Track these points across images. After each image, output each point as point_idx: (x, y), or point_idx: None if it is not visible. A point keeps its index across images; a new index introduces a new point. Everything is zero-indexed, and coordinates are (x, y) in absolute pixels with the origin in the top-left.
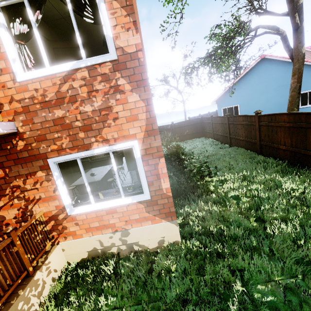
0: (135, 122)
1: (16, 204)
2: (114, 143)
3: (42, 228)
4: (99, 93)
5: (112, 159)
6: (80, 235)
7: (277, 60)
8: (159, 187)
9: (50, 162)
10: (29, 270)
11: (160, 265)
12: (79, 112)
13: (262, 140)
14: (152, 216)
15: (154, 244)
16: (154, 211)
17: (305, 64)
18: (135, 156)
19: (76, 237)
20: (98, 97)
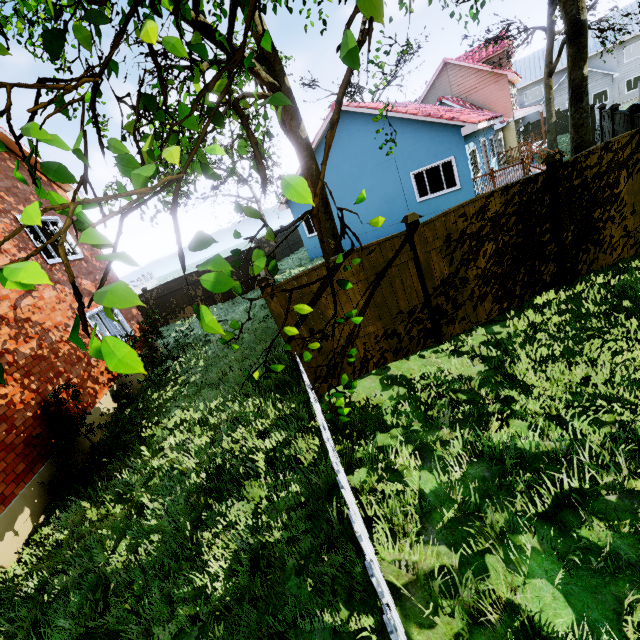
0: None
1: None
2: None
3: None
4: None
5: None
6: None
7: (362, 114)
8: None
9: None
10: None
11: None
12: None
13: None
14: None
15: None
16: None
17: (407, 118)
18: None
19: None
20: None
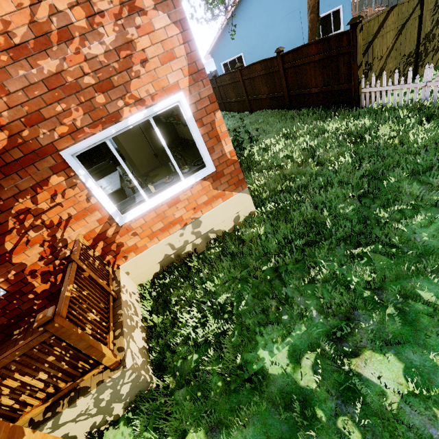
0: (173, 62)
1: (35, 239)
2: (153, 102)
3: (92, 254)
4: (107, 17)
5: (156, 129)
6: (144, 247)
7: None
8: (222, 152)
9: (66, 156)
10: (113, 294)
11: (246, 236)
12: (84, 59)
13: (290, 90)
14: (221, 193)
15: (230, 224)
16: (223, 185)
17: None
18: (185, 116)
19: (139, 252)
20: (108, 26)
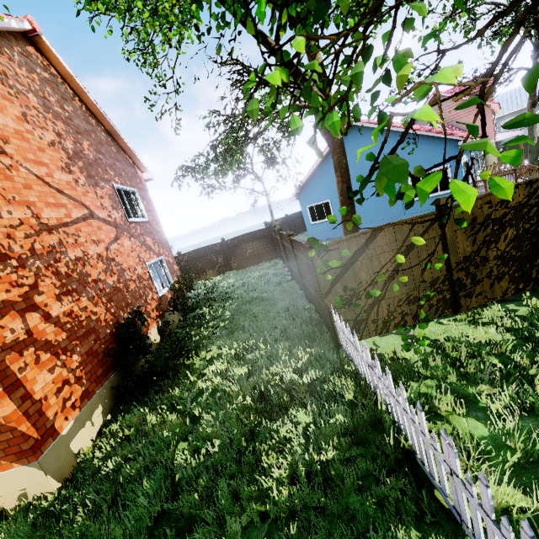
0: None
1: None
2: None
3: None
4: None
5: None
6: None
7: (370, 128)
8: None
9: None
10: None
11: None
12: None
13: (303, 277)
14: None
15: (13, 502)
16: None
17: (409, 133)
18: None
19: None
20: None
